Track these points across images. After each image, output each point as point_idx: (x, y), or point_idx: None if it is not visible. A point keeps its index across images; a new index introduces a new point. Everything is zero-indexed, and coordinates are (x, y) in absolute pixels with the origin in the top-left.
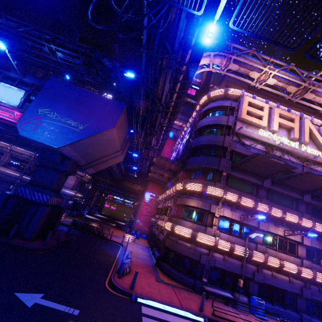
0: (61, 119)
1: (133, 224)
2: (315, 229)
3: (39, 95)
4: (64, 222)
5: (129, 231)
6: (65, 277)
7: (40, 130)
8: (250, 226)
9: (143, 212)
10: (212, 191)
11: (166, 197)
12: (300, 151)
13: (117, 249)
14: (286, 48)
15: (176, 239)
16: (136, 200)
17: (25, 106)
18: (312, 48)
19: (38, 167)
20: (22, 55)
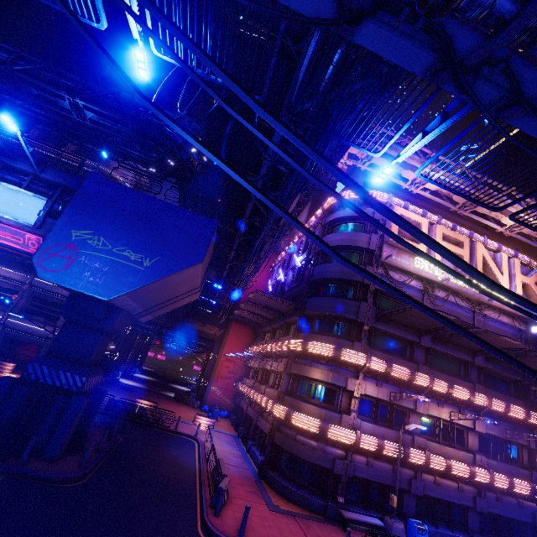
0: (112, 249)
1: (205, 394)
2: (491, 408)
3: (71, 205)
4: None
5: (198, 406)
6: (136, 531)
7: (76, 269)
8: (403, 407)
9: (222, 372)
10: (349, 358)
11: (265, 353)
12: (470, 291)
13: (192, 450)
14: (487, 207)
15: (294, 434)
16: (209, 351)
17: (46, 225)
18: (520, 212)
19: (64, 325)
20: (12, 101)
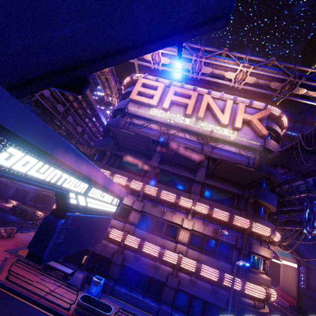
0: None
1: None
2: (197, 210)
3: None
4: (6, 208)
5: None
6: None
7: None
8: (127, 205)
9: None
10: None
11: None
12: (195, 128)
13: (29, 230)
14: None
15: None
16: None
17: None
18: None
19: None
20: None
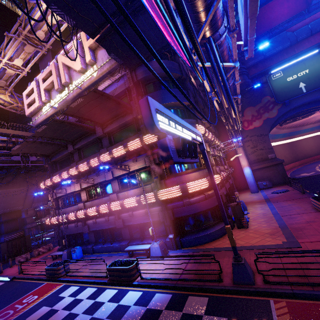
0: None
1: None
2: (106, 161)
3: None
4: None
5: None
6: None
7: None
8: (76, 191)
9: None
10: (42, 187)
11: None
12: (70, 95)
13: None
14: None
15: None
16: None
17: None
18: None
19: None
20: None
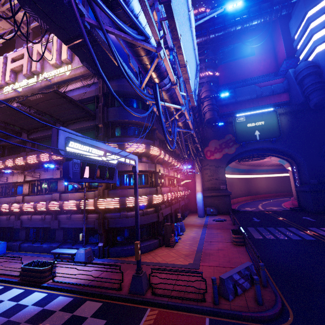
0: None
1: None
2: (57, 159)
3: None
4: None
5: None
6: None
7: None
8: (18, 182)
9: None
10: None
11: None
12: (38, 84)
13: None
14: None
15: None
16: None
17: None
18: None
19: None
20: None
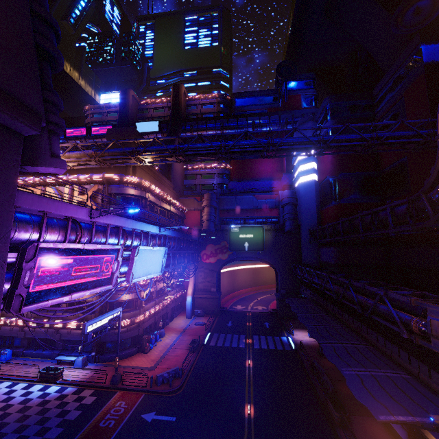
0: None
1: None
2: None
3: None
4: None
5: None
6: None
7: None
8: None
9: None
10: None
11: None
12: None
13: None
14: None
15: None
16: None
17: None
18: None
19: None
20: None
